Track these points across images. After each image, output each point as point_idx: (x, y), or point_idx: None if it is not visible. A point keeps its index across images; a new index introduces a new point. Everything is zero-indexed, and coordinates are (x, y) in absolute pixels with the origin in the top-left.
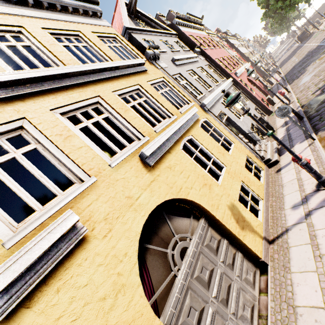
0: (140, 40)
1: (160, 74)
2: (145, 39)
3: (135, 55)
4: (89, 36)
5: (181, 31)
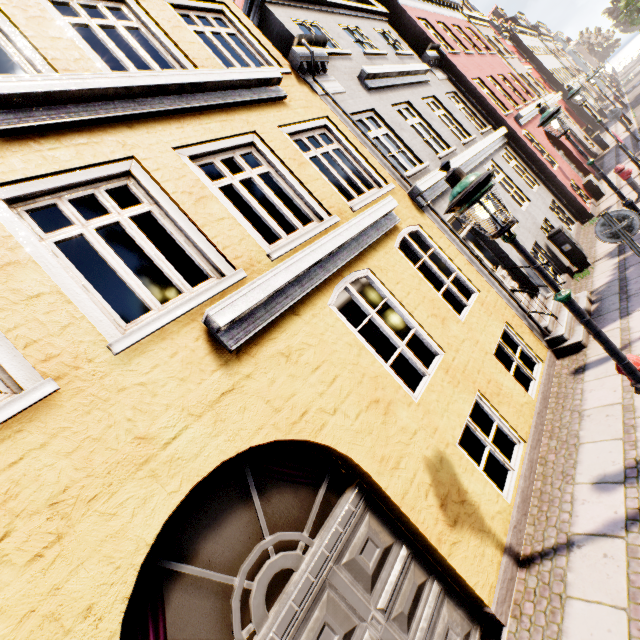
0: (287, 22)
1: (319, 109)
2: (301, 20)
3: (265, 57)
4: (147, 3)
5: (399, 7)
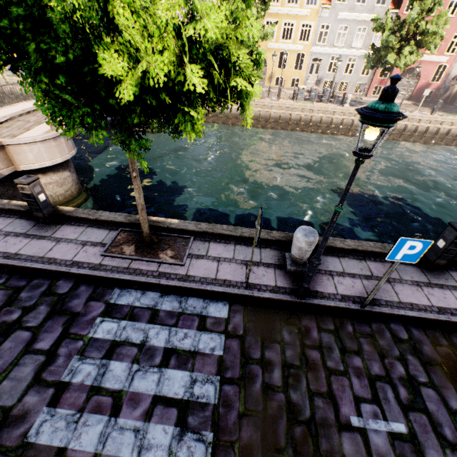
0: None
1: (314, 20)
2: None
3: (318, 1)
4: None
5: None
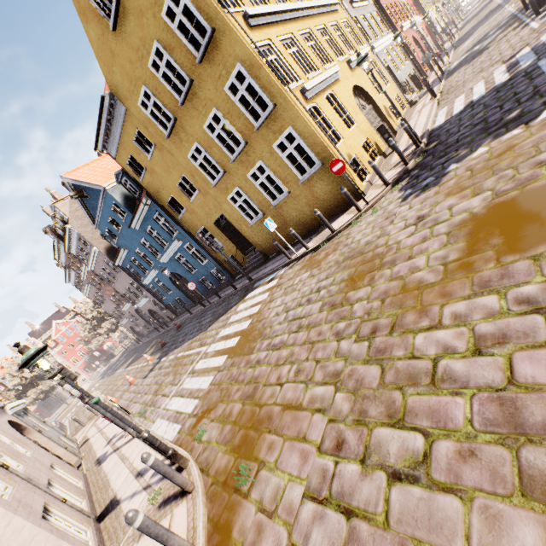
0: None
1: (345, 15)
2: None
3: None
4: None
5: None
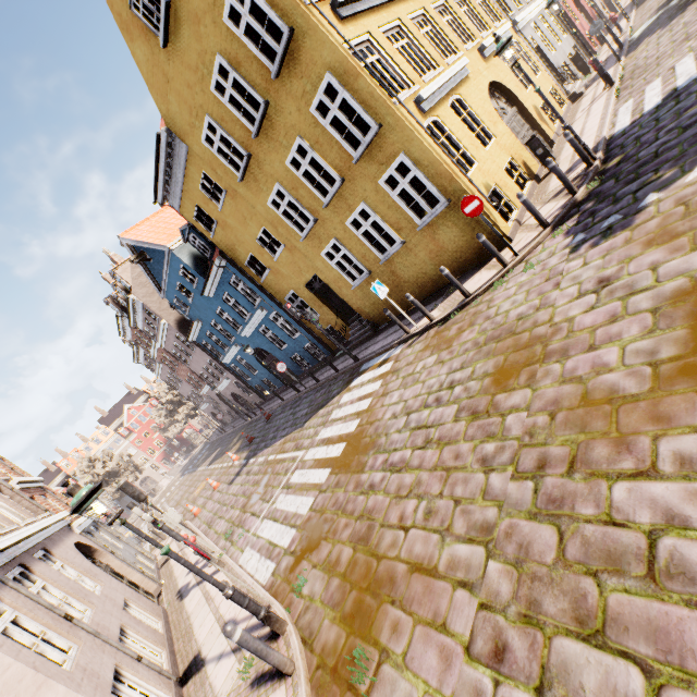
0: None
1: None
2: None
3: None
4: None
5: None
